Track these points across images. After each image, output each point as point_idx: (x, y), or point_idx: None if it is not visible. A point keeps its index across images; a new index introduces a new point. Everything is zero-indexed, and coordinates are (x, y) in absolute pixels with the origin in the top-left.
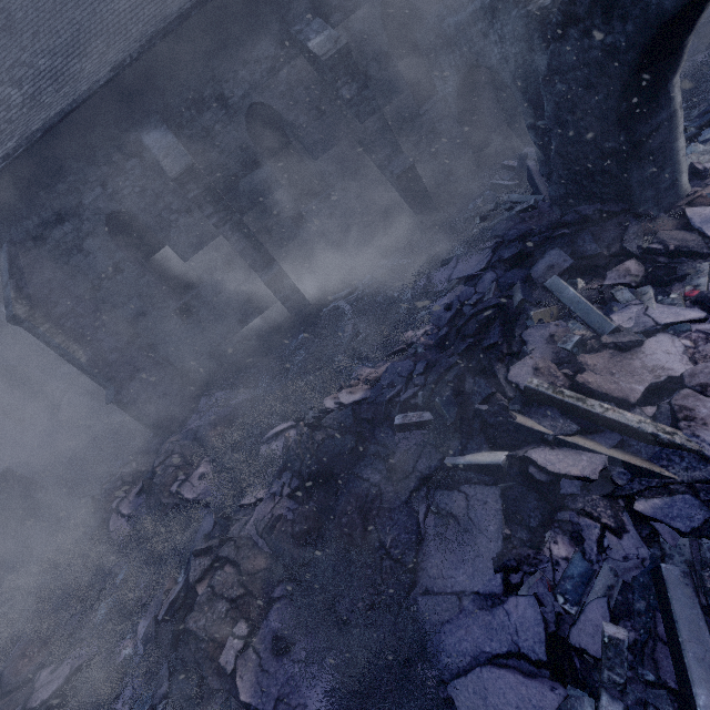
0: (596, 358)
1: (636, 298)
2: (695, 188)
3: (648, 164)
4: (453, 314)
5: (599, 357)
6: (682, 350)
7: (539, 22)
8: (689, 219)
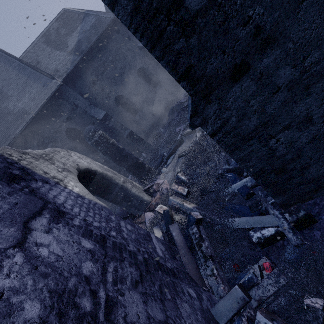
0: None
1: None
2: (153, 197)
3: (123, 203)
4: None
5: None
6: None
7: (96, 145)
8: (145, 218)
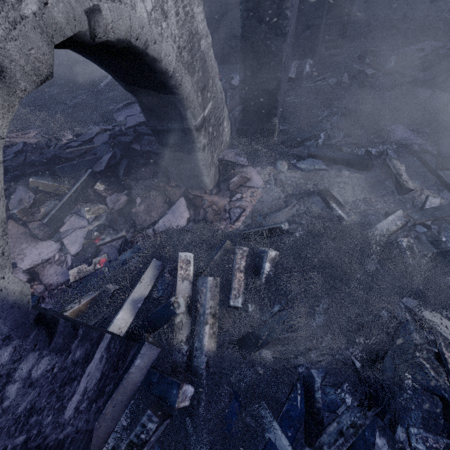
0: (15, 228)
1: (96, 219)
2: (216, 190)
3: (168, 151)
4: (67, 142)
5: (17, 229)
6: (46, 258)
7: None
8: (175, 204)
